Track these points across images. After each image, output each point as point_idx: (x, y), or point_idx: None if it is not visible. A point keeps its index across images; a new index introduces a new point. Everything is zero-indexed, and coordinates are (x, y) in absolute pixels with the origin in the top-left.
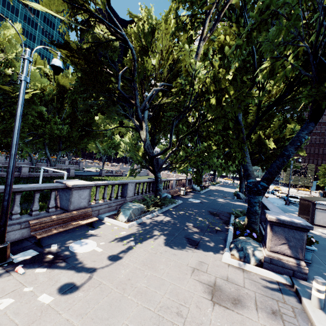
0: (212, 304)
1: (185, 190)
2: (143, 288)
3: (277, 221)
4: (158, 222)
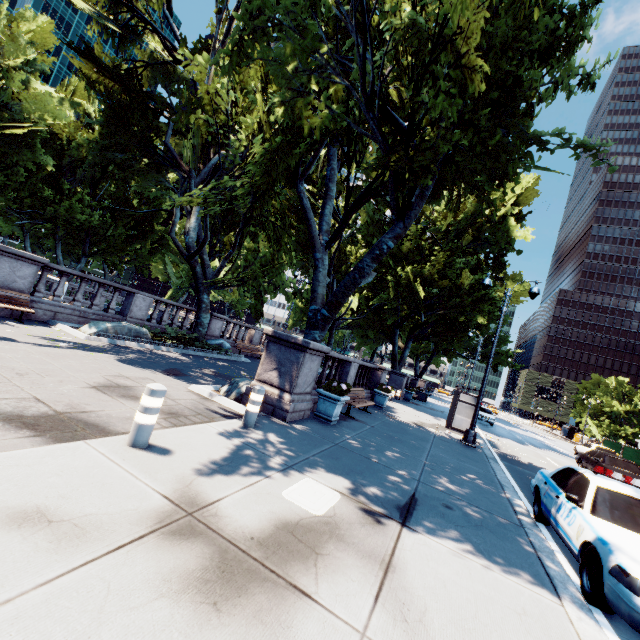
0: (87, 387)
1: None
2: (4, 356)
3: (273, 334)
4: (155, 353)
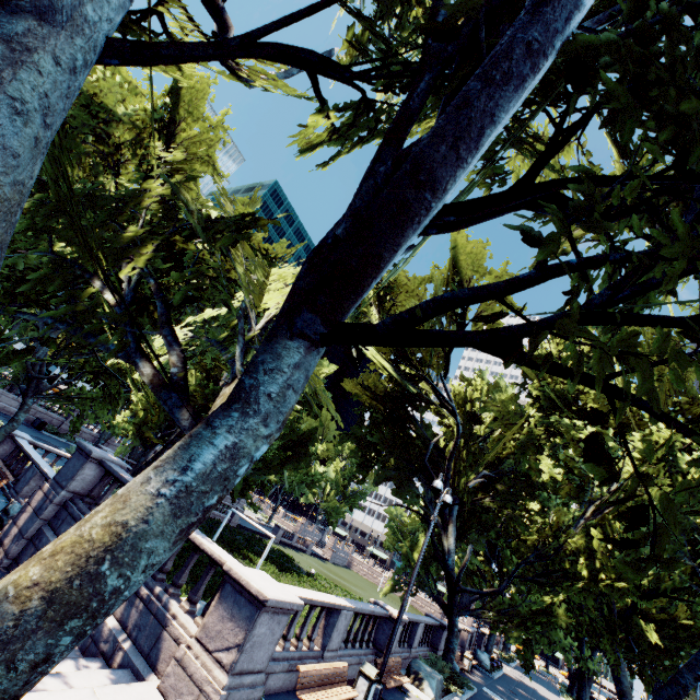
0: None
1: (472, 659)
2: None
3: None
4: None
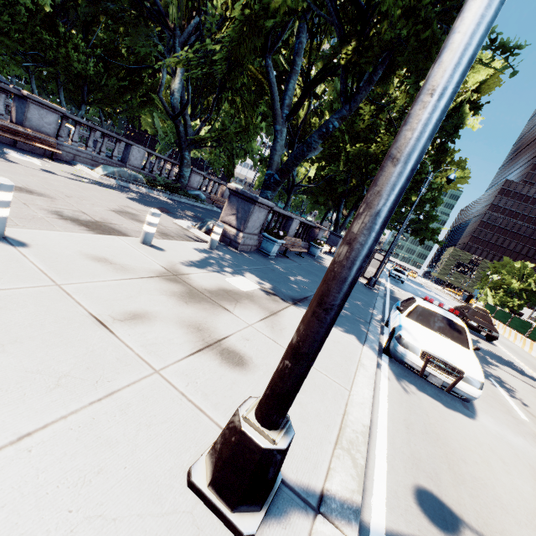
0: (109, 210)
1: None
2: (53, 184)
3: (234, 189)
4: (149, 195)
